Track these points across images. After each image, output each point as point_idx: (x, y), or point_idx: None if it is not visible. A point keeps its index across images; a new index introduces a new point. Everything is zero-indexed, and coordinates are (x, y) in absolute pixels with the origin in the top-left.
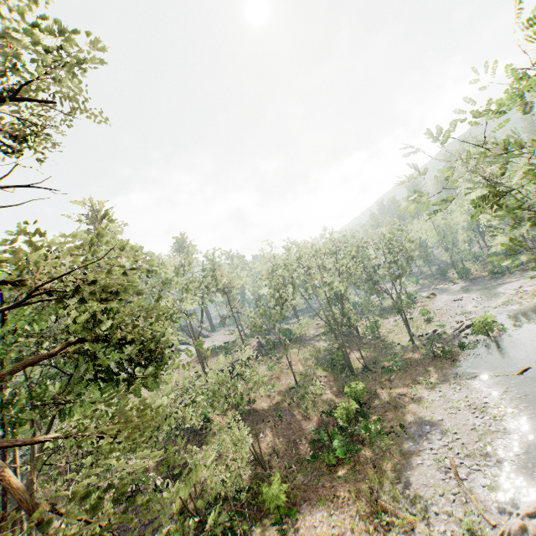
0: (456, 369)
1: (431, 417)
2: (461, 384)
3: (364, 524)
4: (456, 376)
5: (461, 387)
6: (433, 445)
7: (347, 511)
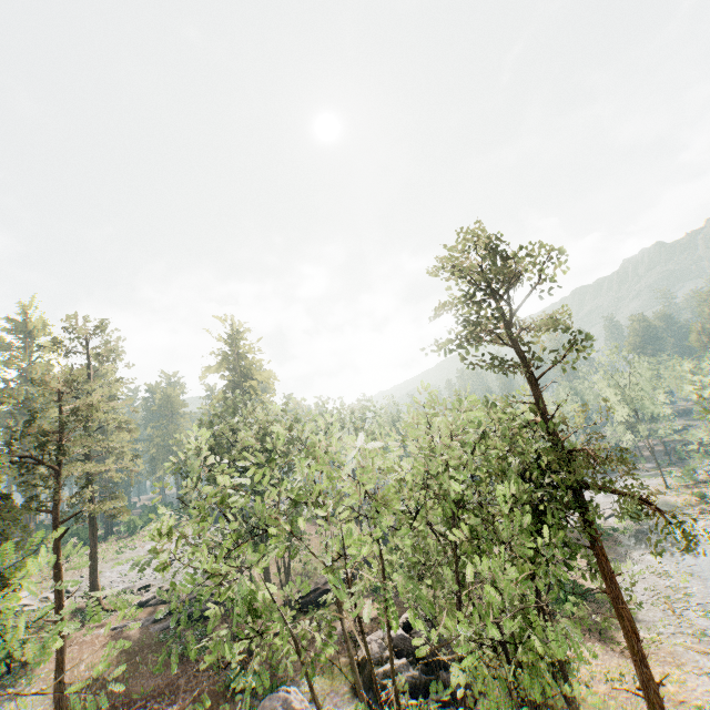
0: (623, 548)
1: (625, 581)
2: (635, 559)
3: (620, 646)
4: (627, 553)
5: (637, 560)
6: (640, 598)
7: (598, 642)
